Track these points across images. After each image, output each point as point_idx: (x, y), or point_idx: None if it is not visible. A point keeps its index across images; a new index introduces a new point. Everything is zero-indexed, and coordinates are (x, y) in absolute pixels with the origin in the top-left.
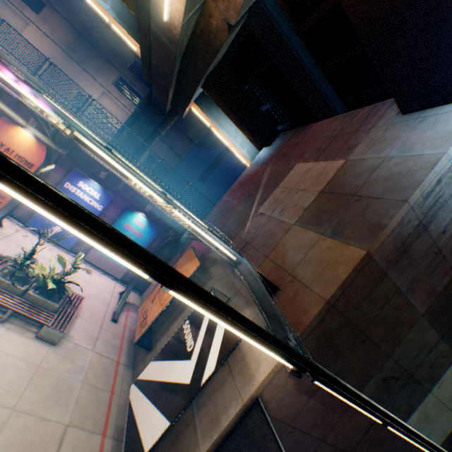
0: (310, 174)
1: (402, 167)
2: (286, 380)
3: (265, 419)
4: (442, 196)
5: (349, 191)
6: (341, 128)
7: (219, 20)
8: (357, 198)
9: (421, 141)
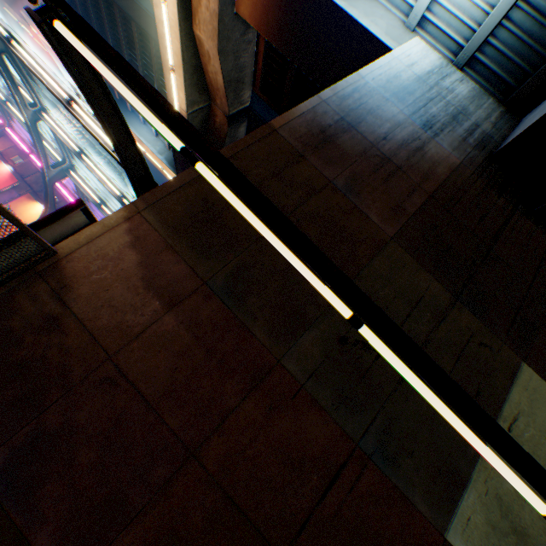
0: None
1: None
2: (124, 252)
3: (62, 319)
4: (367, 105)
5: None
6: None
7: (221, 117)
8: None
9: None
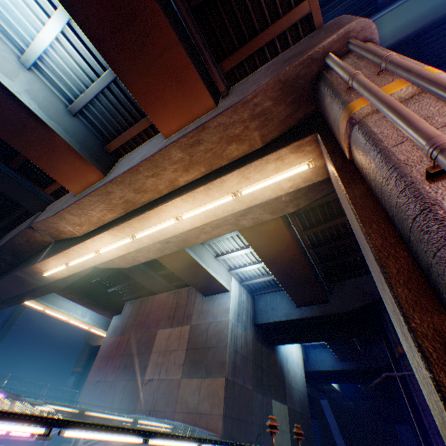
0: (173, 336)
1: (218, 327)
2: None
3: None
4: (235, 334)
5: (203, 345)
6: (177, 301)
7: None
8: (208, 348)
9: (219, 312)
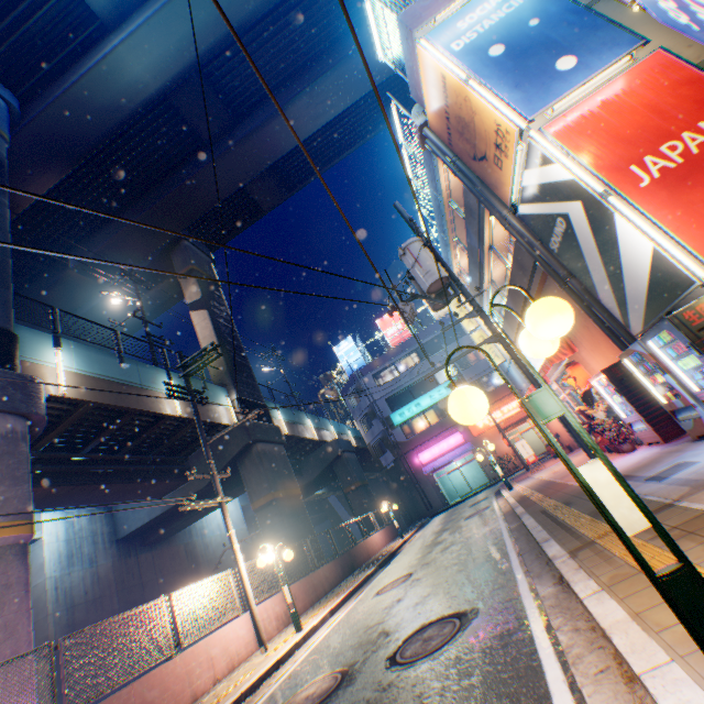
0: None
1: (36, 595)
2: None
3: None
4: (68, 586)
5: None
6: None
7: None
8: None
9: (34, 573)
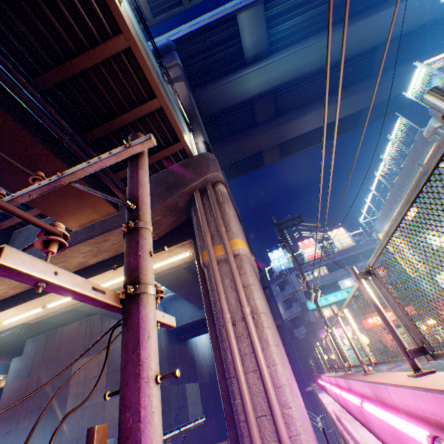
0: (92, 364)
1: None
2: None
3: None
4: None
5: None
6: (91, 329)
7: None
8: None
9: None
